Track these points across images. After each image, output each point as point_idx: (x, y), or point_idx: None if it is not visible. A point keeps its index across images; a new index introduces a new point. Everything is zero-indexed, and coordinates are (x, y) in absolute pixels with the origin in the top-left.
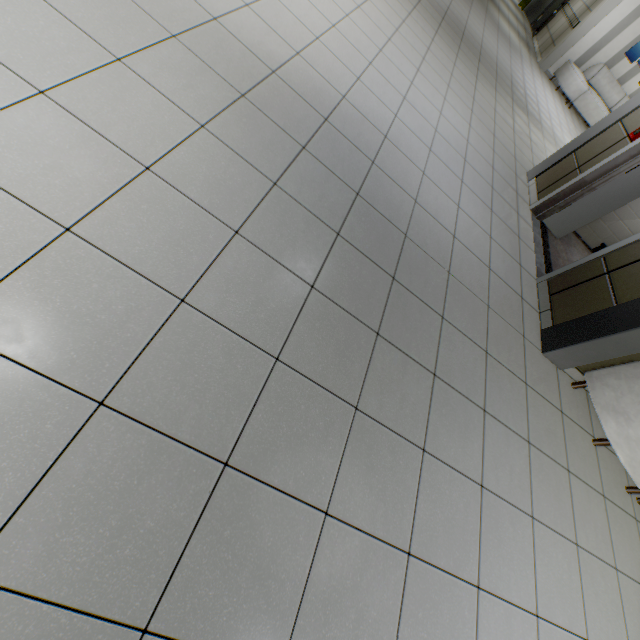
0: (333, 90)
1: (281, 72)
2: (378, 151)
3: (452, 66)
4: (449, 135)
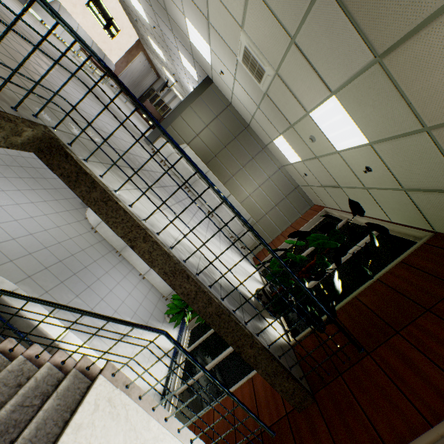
0: None
1: None
2: None
3: None
4: None
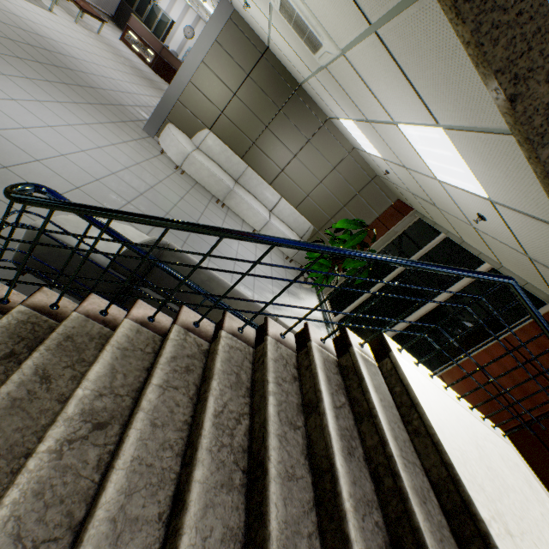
0: (49, 37)
1: (20, 18)
2: (68, 56)
3: (143, 85)
4: (123, 85)
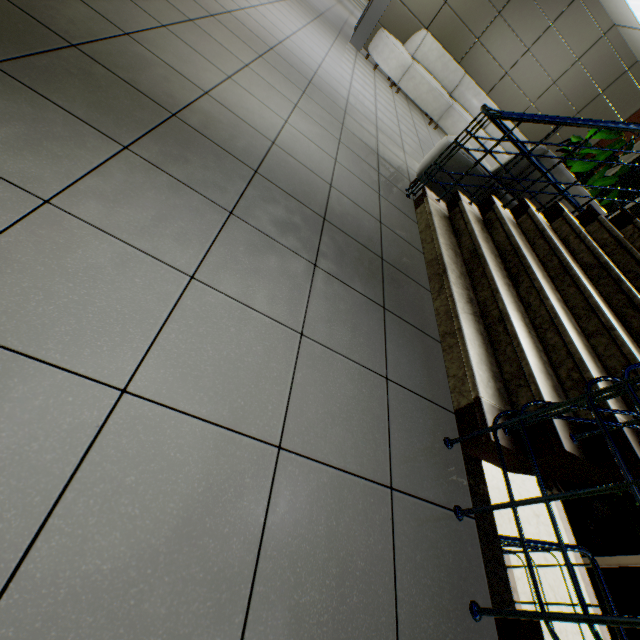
0: None
1: None
2: None
3: None
4: None
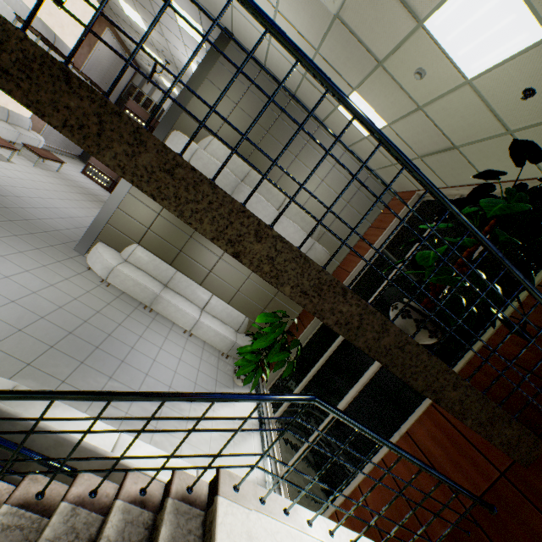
0: None
1: None
2: (9, 196)
3: (93, 208)
4: (67, 212)
